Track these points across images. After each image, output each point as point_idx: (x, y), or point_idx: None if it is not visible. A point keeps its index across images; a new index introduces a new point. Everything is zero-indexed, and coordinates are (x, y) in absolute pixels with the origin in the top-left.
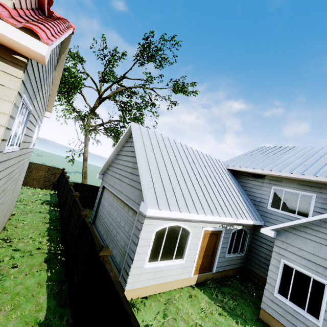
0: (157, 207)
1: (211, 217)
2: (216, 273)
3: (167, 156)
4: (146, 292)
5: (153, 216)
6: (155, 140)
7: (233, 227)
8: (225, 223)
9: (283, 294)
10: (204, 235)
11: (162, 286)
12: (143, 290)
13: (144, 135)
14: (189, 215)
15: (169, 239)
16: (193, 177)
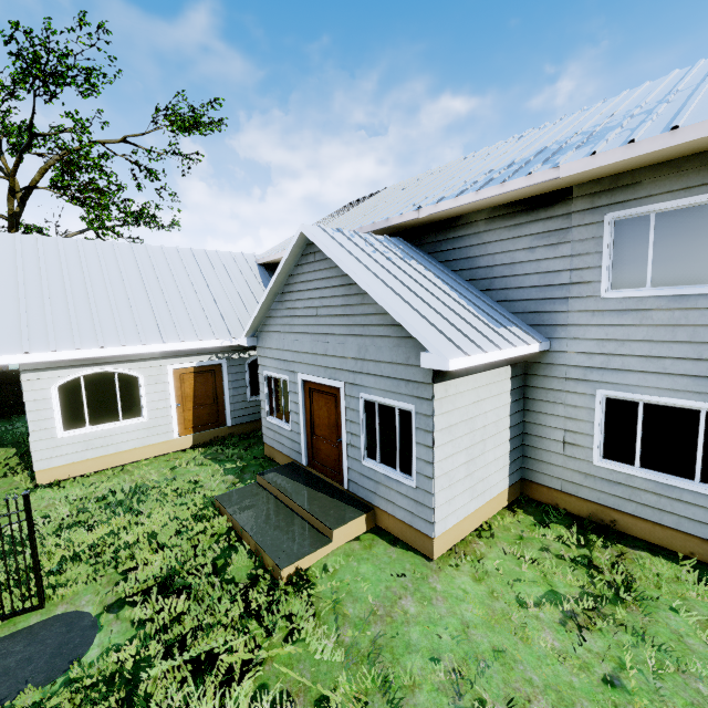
0: (21, 351)
1: (160, 347)
2: (237, 427)
3: (79, 274)
4: (84, 469)
5: (37, 367)
6: (53, 254)
7: (247, 355)
8: (221, 351)
9: (272, 413)
10: (178, 377)
11: (116, 458)
12: (76, 468)
13: (26, 249)
14: (102, 352)
15: (97, 394)
16: (141, 295)
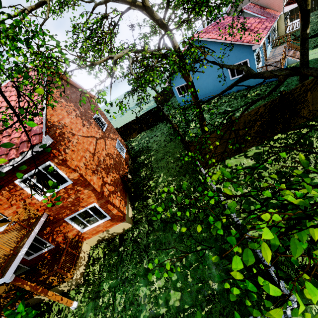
0: None
1: None
2: None
3: None
4: None
5: None
6: None
7: None
8: None
9: None
10: None
11: None
12: None
13: None
14: None
15: None
16: None
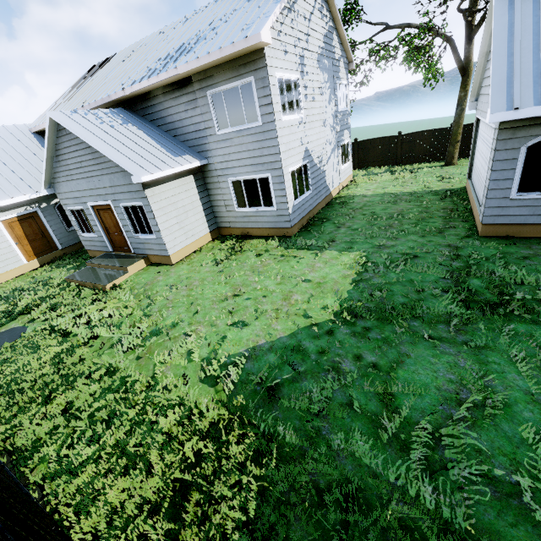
0: None
1: None
2: (67, 249)
3: None
4: None
5: None
6: None
7: (53, 202)
8: (32, 202)
9: (84, 231)
10: (8, 225)
11: None
12: None
13: None
14: None
15: None
16: None
